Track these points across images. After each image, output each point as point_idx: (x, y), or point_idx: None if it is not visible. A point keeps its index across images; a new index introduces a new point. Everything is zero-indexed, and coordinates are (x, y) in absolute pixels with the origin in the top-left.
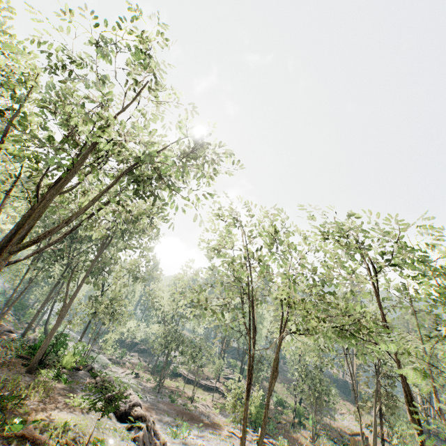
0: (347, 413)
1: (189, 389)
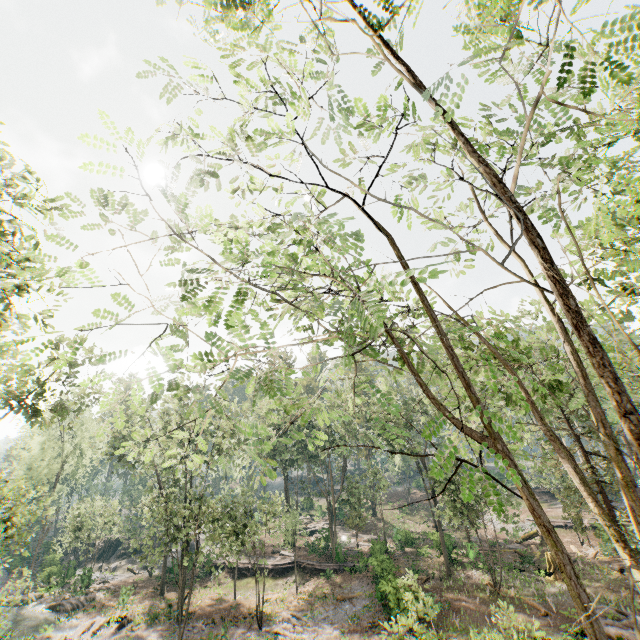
0: (490, 509)
1: (247, 588)
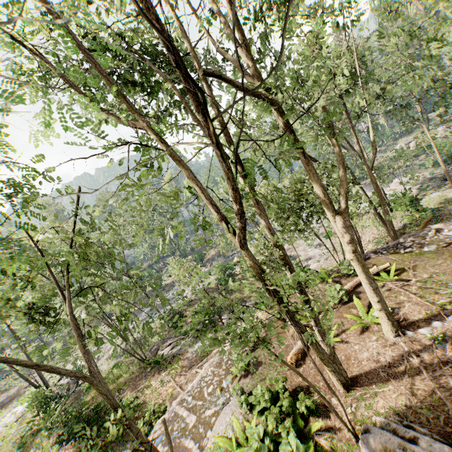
0: None
1: None
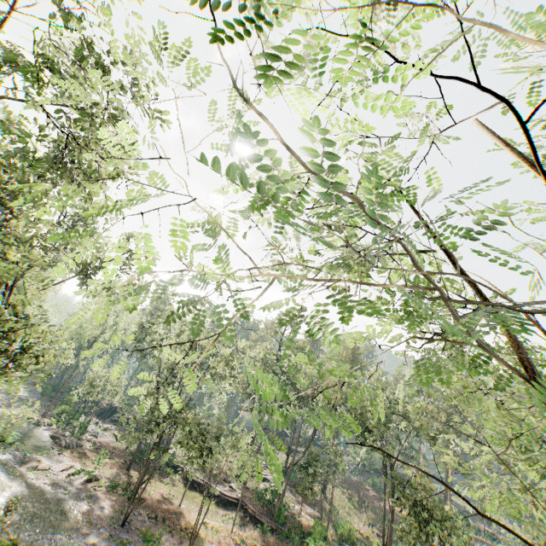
0: None
1: (192, 501)
